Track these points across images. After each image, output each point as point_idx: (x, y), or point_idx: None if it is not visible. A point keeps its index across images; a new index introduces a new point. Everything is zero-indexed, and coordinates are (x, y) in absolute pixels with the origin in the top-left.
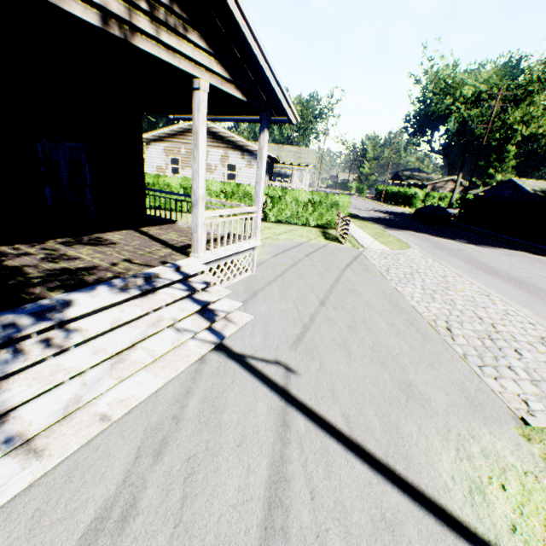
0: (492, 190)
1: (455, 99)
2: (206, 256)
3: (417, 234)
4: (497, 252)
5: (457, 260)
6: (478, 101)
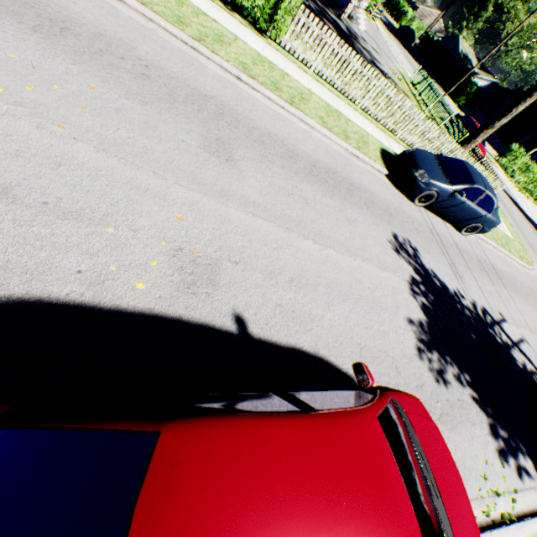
0: (446, 40)
1: None
2: (364, 5)
3: (396, 40)
4: (417, 66)
5: (404, 56)
6: None
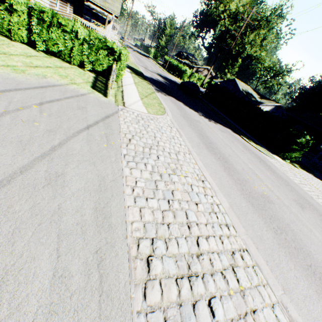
0: (224, 83)
1: (225, 10)
2: None
3: (176, 101)
4: (217, 128)
5: (193, 132)
6: (235, 19)
